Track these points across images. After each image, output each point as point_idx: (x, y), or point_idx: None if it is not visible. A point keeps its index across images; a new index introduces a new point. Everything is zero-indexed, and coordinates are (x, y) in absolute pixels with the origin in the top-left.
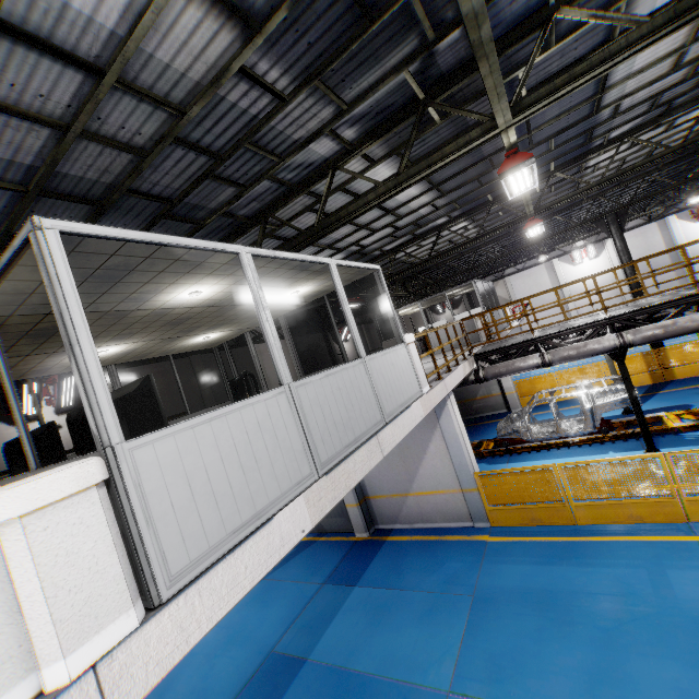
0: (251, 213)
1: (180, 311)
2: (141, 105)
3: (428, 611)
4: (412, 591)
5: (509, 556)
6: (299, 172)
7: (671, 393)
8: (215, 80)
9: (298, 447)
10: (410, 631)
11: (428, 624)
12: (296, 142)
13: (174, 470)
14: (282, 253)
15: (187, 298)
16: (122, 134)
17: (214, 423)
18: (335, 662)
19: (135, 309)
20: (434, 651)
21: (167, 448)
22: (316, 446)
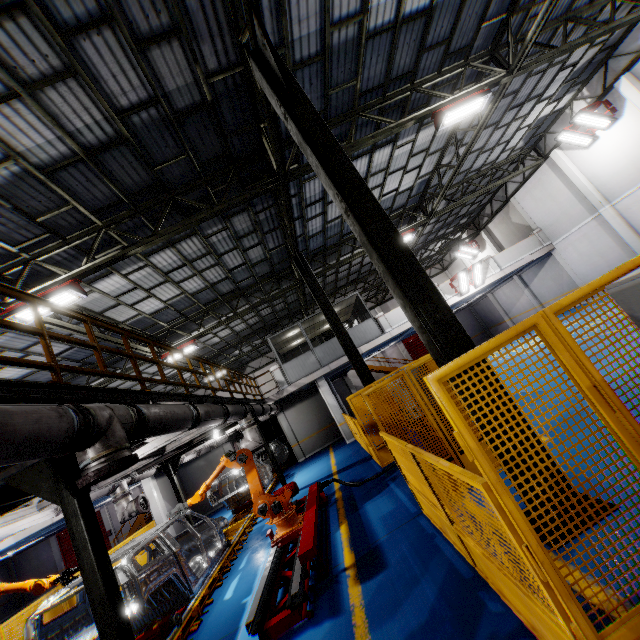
0: None
1: None
2: None
3: None
4: None
5: None
6: None
7: None
8: None
9: None
10: None
11: None
12: None
13: None
14: None
15: None
16: None
17: None
18: None
19: None
20: None
21: None
22: None
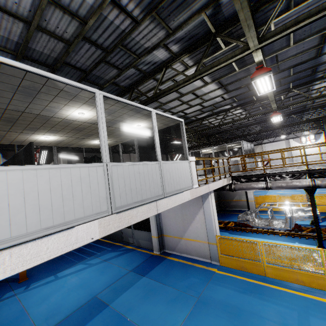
0: (127, 85)
1: (78, 123)
2: (65, 16)
3: (173, 299)
4: (169, 286)
5: (224, 283)
6: (149, 66)
7: None
8: (100, 5)
9: (103, 195)
10: (160, 307)
11: (171, 306)
12: (146, 49)
13: (16, 188)
14: (122, 99)
15: (78, 116)
16: (58, 31)
17: (51, 170)
18: (120, 311)
19: (53, 116)
20: (168, 321)
21: (16, 176)
22: (115, 197)
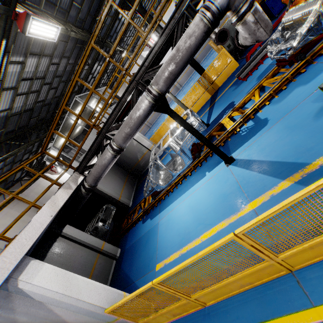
0: None
1: None
2: None
3: None
4: None
5: None
6: None
7: (221, 98)
8: None
9: None
10: None
11: None
12: None
13: None
14: None
15: None
16: None
17: None
18: None
19: None
20: None
21: None
22: None
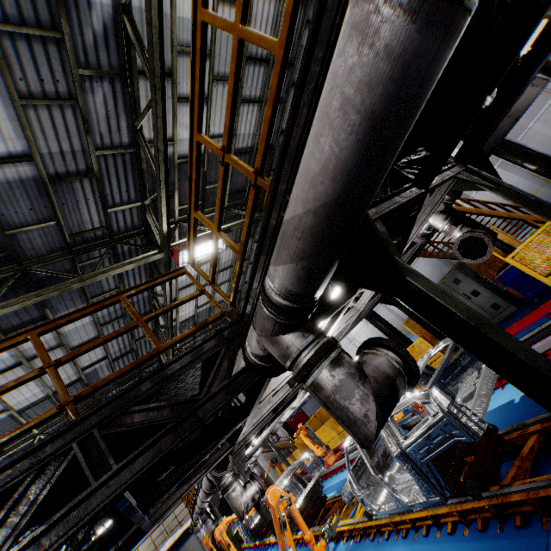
0: None
1: None
2: None
3: None
4: None
5: None
6: None
7: None
8: None
9: None
10: None
11: None
12: None
13: None
14: None
15: None
16: None
17: None
18: None
19: None
20: None
21: None
22: None
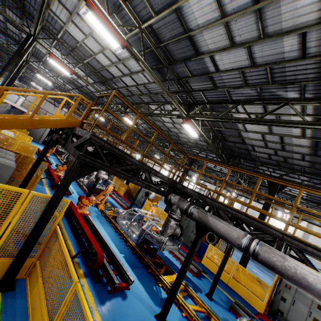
0: None
1: None
2: None
3: None
4: None
5: None
6: None
7: None
8: None
9: None
10: None
11: None
12: None
13: None
14: None
15: None
16: None
17: None
18: None
19: None
20: None
21: None
22: None
